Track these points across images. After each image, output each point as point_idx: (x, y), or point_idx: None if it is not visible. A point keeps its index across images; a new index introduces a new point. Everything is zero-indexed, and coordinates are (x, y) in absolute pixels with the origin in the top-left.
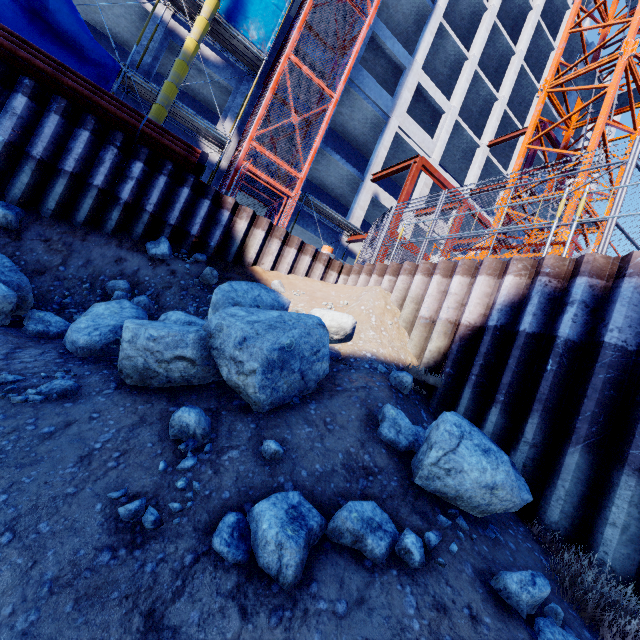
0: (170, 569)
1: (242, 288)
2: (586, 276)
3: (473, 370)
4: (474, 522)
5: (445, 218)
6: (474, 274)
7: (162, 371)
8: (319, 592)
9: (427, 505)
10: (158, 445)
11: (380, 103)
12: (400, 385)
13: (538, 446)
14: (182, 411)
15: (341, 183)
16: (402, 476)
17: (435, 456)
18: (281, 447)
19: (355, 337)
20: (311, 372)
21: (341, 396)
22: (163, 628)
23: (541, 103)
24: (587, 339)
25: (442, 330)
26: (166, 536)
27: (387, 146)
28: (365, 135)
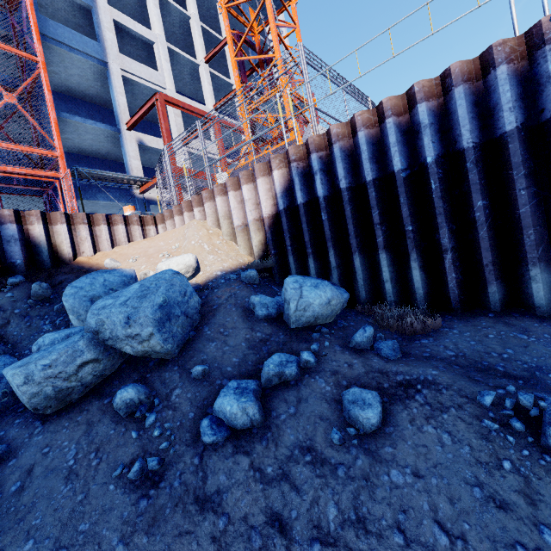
0: (190, 474)
1: (86, 283)
2: (315, 153)
3: (287, 243)
4: (330, 325)
5: (207, 136)
6: (253, 179)
7: (75, 384)
8: (278, 413)
9: (304, 334)
10: (119, 427)
11: (89, 51)
12: (251, 280)
13: (340, 265)
14: (120, 394)
15: (100, 142)
16: (283, 330)
17: (294, 306)
18: (205, 366)
19: (202, 267)
20: (190, 309)
21: (220, 311)
22: (210, 497)
23: (226, 19)
24: (333, 191)
25: (255, 228)
26: (173, 463)
27: (122, 92)
28: (93, 87)
